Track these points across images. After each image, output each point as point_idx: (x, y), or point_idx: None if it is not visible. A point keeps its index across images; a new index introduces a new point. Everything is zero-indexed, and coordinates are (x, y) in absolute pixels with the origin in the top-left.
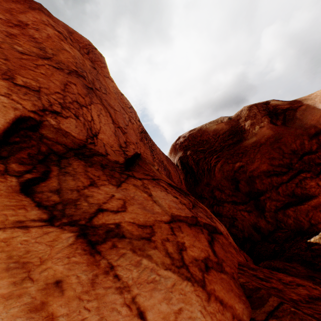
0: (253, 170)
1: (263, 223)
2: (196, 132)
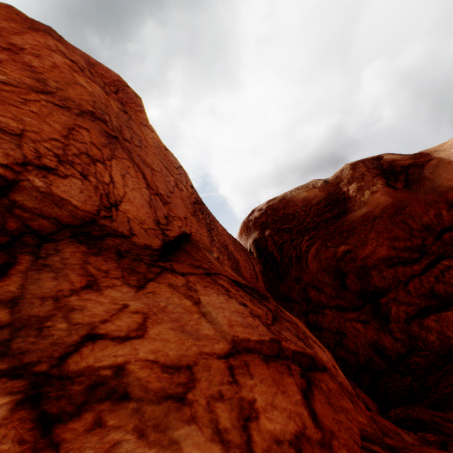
0: (366, 256)
1: (388, 341)
2: (278, 202)
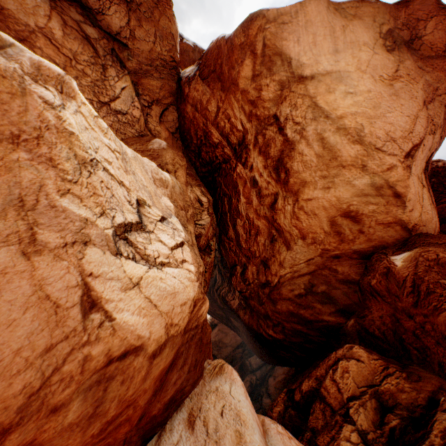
0: None
1: None
2: None
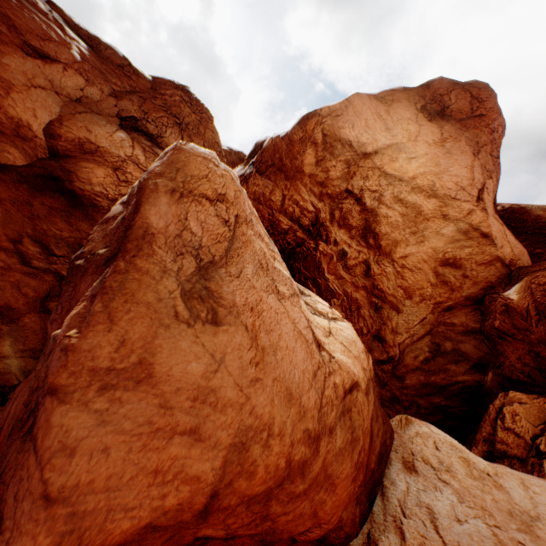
0: None
1: None
2: (518, 208)
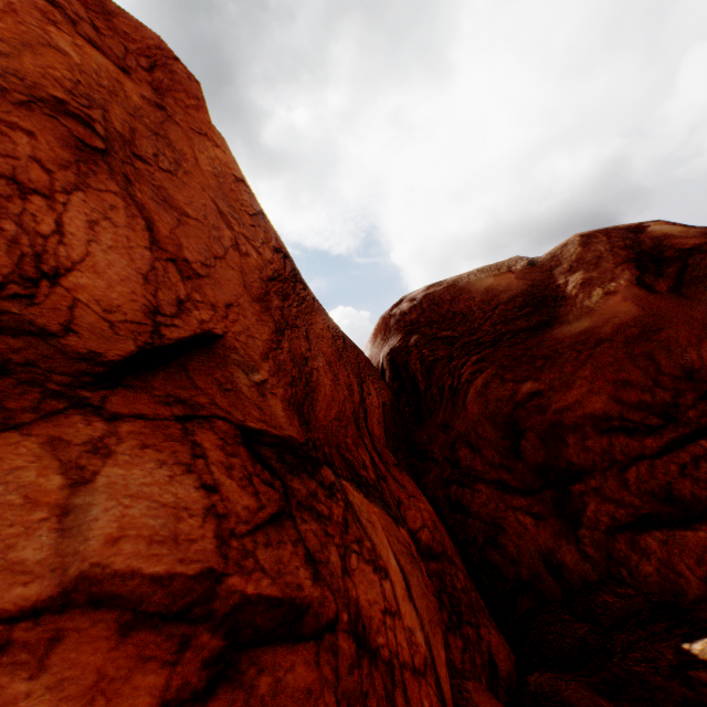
0: (565, 407)
1: (570, 557)
2: (443, 290)
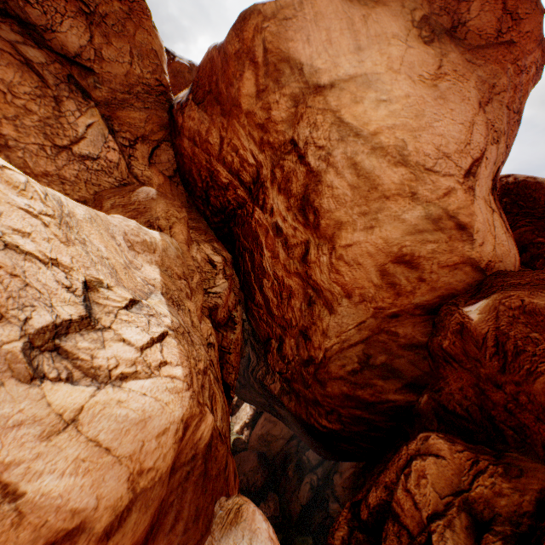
0: None
1: None
2: (533, 183)
